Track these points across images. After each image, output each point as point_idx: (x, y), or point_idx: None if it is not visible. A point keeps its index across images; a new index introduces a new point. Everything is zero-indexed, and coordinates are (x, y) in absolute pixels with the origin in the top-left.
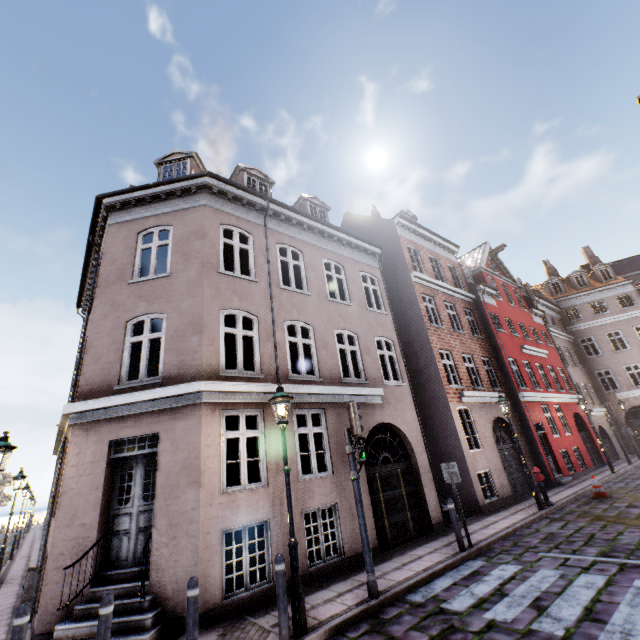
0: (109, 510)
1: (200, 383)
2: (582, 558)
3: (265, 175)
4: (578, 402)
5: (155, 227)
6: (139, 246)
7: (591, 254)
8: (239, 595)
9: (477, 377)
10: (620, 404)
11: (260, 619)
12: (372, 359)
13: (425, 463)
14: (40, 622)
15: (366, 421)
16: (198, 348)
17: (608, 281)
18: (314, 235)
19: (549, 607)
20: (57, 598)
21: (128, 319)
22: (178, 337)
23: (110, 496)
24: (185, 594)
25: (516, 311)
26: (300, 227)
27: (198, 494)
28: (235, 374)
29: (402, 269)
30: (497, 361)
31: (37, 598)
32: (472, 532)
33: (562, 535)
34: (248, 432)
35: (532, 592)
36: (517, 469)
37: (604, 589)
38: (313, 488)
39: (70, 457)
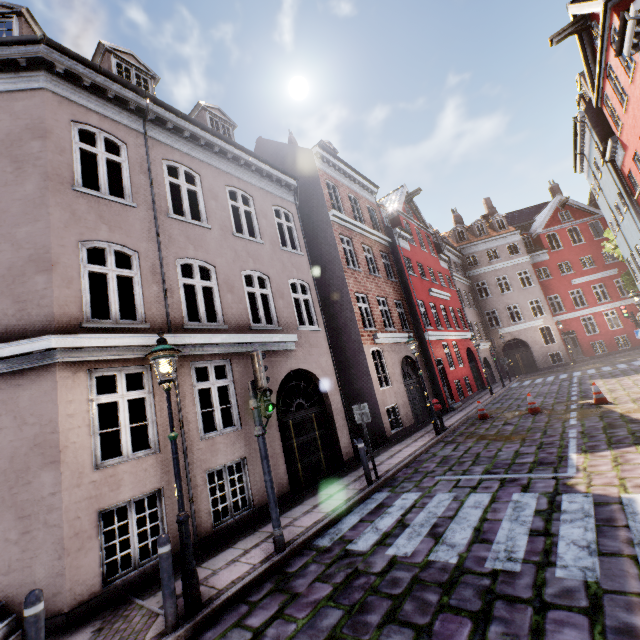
0: None
1: (50, 338)
2: (471, 478)
3: (144, 65)
4: (471, 338)
5: None
6: None
7: (491, 205)
8: (126, 576)
9: (390, 319)
10: (501, 338)
11: (150, 599)
12: (286, 303)
13: (339, 405)
14: None
15: (279, 369)
16: (46, 292)
17: (502, 231)
18: (215, 155)
19: (445, 533)
20: None
21: None
22: (13, 277)
23: None
24: (48, 593)
25: (427, 256)
26: (196, 142)
27: (58, 476)
28: (107, 324)
29: (320, 207)
30: (408, 304)
31: None
32: (379, 463)
33: (454, 457)
34: (130, 394)
35: (430, 519)
36: (420, 400)
37: (489, 507)
38: (218, 446)
39: None
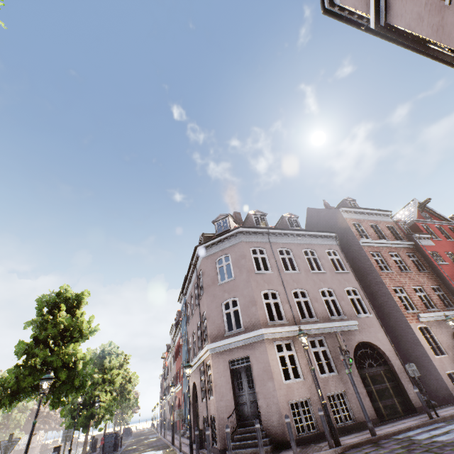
0: (235, 393)
1: (262, 330)
2: None
3: (262, 212)
4: None
5: (222, 256)
6: (217, 266)
7: None
8: (304, 435)
9: (430, 301)
10: None
11: (317, 444)
12: (346, 302)
13: (399, 366)
14: (221, 444)
15: (351, 341)
16: (256, 312)
17: None
18: (294, 237)
19: None
20: (225, 433)
21: (222, 302)
22: (246, 308)
23: (234, 386)
24: (279, 431)
25: None
26: (286, 235)
27: (273, 383)
28: (275, 323)
29: (352, 239)
30: (446, 287)
31: (205, 443)
32: (443, 411)
33: None
34: (288, 352)
35: None
36: None
37: None
38: (328, 381)
39: (214, 369)
